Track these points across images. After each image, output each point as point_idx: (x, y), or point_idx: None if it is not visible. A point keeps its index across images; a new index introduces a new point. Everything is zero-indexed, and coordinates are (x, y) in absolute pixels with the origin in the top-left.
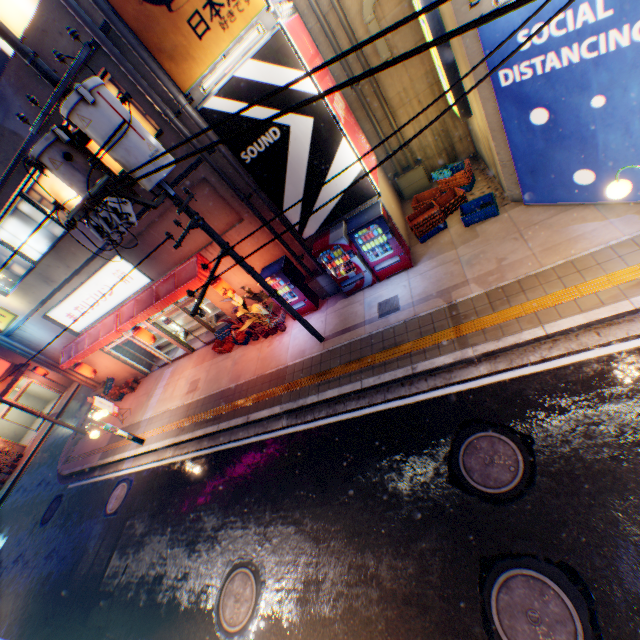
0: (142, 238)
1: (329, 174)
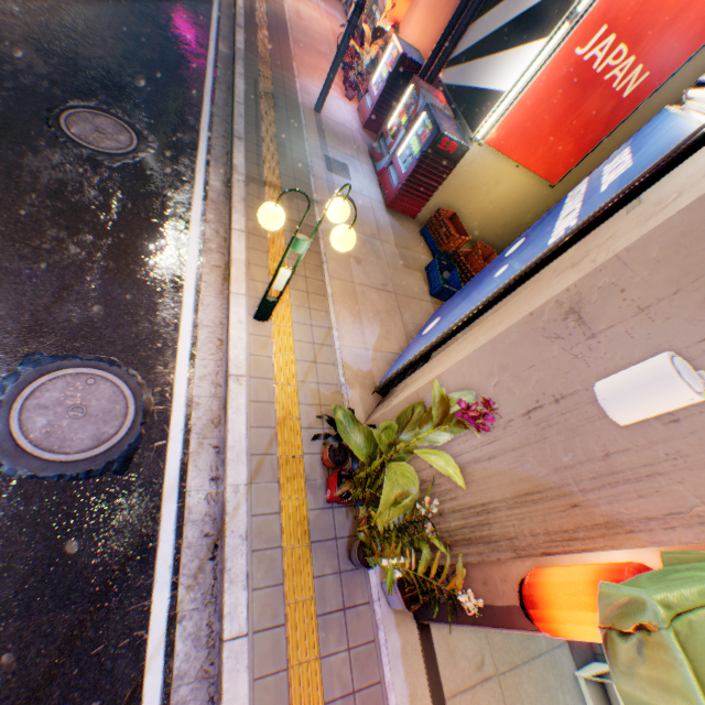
0: None
1: (506, 53)
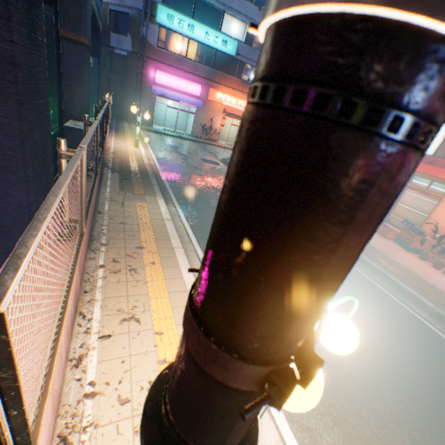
0: None
1: None
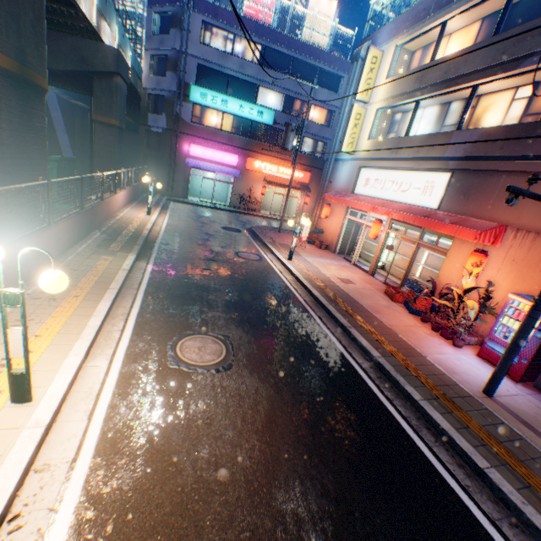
0: (486, 177)
1: None
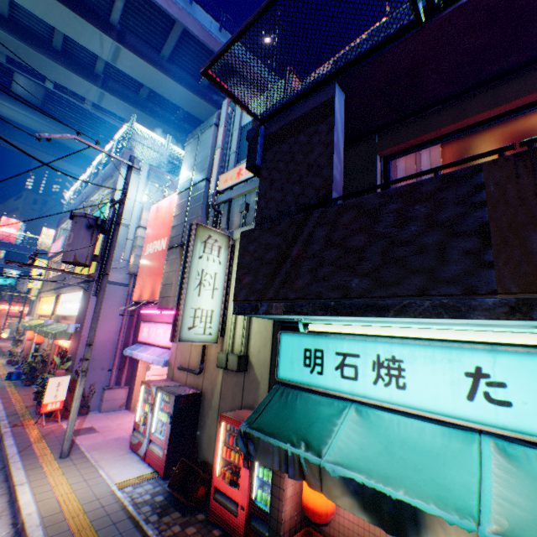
0: None
1: None
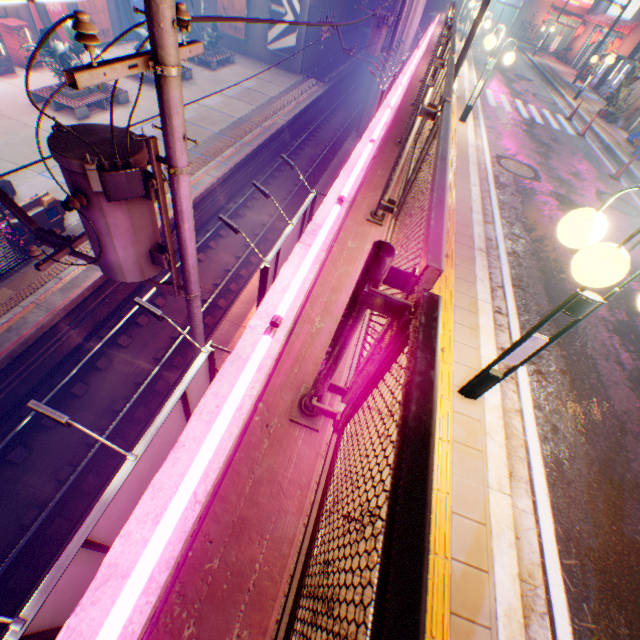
0: None
1: None
